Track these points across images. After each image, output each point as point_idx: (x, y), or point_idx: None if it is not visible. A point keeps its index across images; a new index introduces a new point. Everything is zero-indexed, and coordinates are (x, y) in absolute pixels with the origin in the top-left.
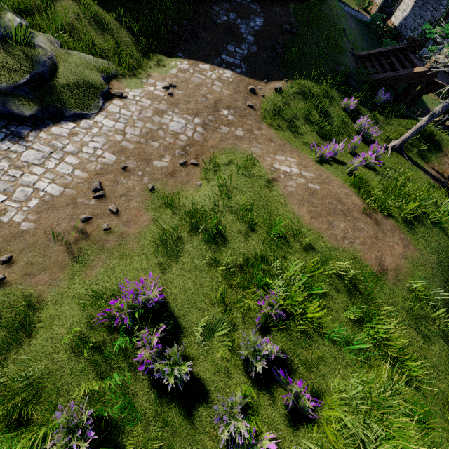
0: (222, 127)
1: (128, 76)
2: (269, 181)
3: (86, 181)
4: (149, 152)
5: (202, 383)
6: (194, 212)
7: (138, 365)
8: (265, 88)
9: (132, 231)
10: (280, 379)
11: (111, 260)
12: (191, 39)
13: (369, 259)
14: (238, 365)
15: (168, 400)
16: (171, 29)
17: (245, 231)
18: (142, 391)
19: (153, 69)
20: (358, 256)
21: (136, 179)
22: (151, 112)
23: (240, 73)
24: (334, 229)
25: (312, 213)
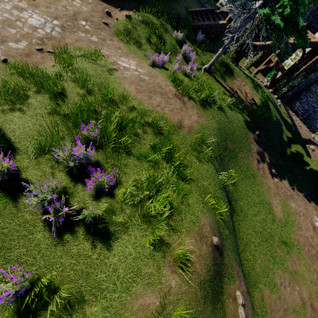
0: (79, 32)
1: None
2: (110, 69)
3: None
4: (5, 35)
5: (29, 182)
6: (37, 74)
7: None
8: (119, 14)
9: None
10: (91, 175)
11: None
12: None
13: (173, 118)
14: (62, 170)
15: None
16: None
17: (84, 94)
18: None
19: None
20: (166, 116)
21: None
22: (10, 6)
23: None
24: (152, 100)
25: (138, 90)
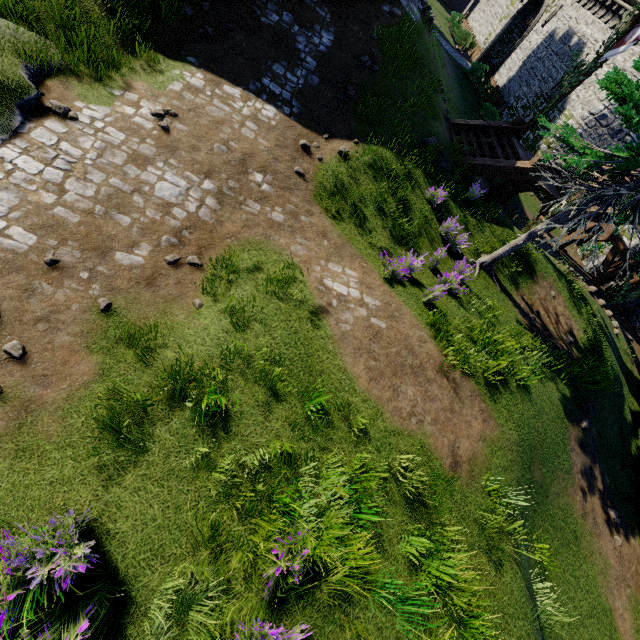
0: (249, 202)
1: (84, 77)
2: (314, 310)
3: None
4: (110, 234)
5: None
6: (180, 371)
7: None
8: (325, 147)
9: (51, 397)
10: None
11: None
12: (213, 37)
13: (440, 447)
14: None
15: None
16: (180, 9)
17: (267, 404)
18: None
19: (137, 74)
20: (427, 444)
21: (75, 286)
22: (122, 156)
23: (289, 114)
24: (400, 400)
25: (372, 372)
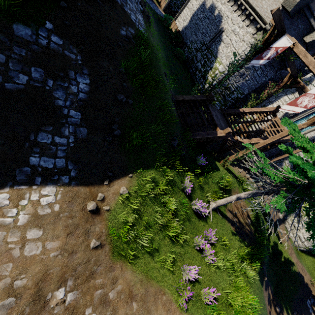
0: None
1: None
2: None
3: None
4: None
5: None
6: None
7: None
8: (108, 194)
9: None
10: None
11: None
12: None
13: None
14: None
15: None
16: None
17: None
18: None
19: None
20: None
21: None
22: None
23: (69, 182)
24: None
25: None
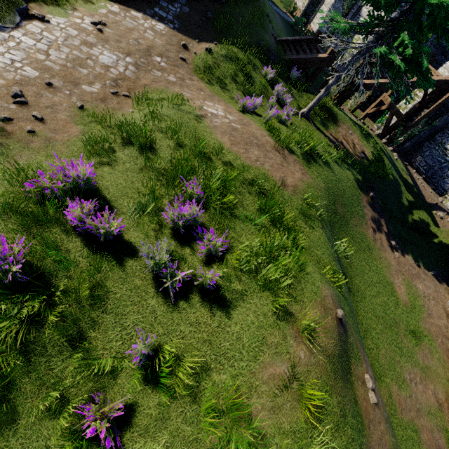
0: (154, 71)
1: (50, 4)
2: (197, 116)
3: (4, 87)
4: (77, 77)
5: (133, 245)
6: (125, 123)
7: (70, 231)
8: (197, 47)
9: (60, 138)
10: (199, 238)
11: (38, 157)
12: None
13: (275, 176)
14: (165, 233)
15: (101, 256)
16: None
17: (174, 146)
18: (75, 249)
19: (79, 4)
20: (267, 173)
21: (63, 96)
22: (78, 42)
23: (173, 28)
24: (250, 154)
25: (232, 141)
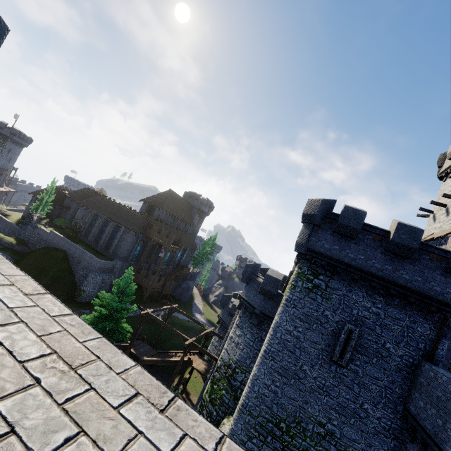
0: None
1: None
2: None
3: None
4: None
5: None
6: None
7: None
8: None
9: None
10: None
11: None
12: None
13: None
14: None
15: None
16: None
17: None
18: None
19: None
20: None
21: None
22: None
23: None
24: None
25: None
